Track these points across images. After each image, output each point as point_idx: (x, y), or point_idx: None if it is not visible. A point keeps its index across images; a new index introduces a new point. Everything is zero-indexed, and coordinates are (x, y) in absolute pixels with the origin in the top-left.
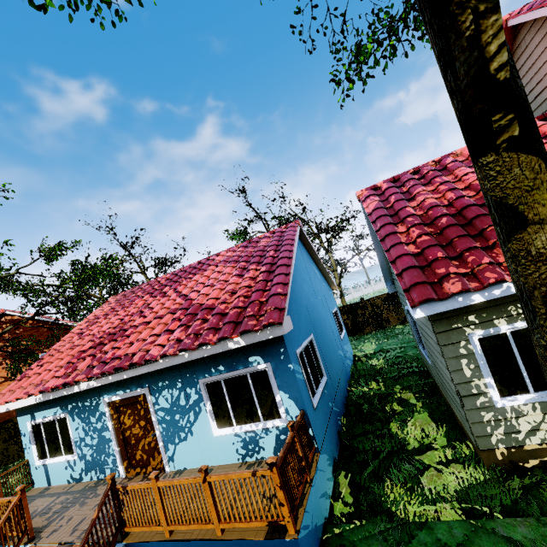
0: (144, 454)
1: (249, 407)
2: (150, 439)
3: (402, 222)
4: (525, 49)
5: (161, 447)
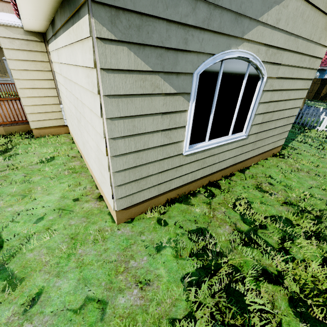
0: None
1: None
2: None
3: None
4: None
5: None
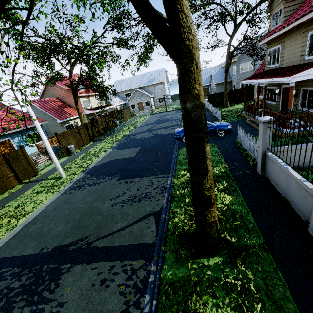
0: None
1: (38, 139)
2: None
3: (47, 109)
4: (51, 85)
5: None
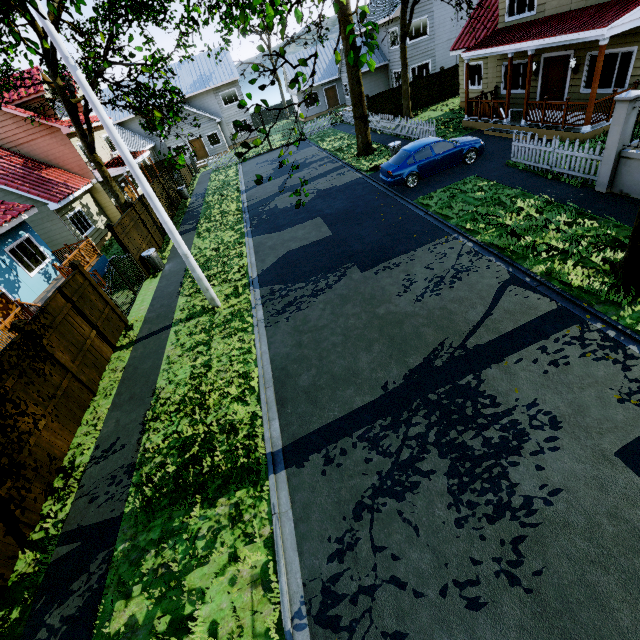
0: (3, 311)
1: (34, 258)
2: (0, 299)
3: (3, 179)
4: None
5: (12, 298)
